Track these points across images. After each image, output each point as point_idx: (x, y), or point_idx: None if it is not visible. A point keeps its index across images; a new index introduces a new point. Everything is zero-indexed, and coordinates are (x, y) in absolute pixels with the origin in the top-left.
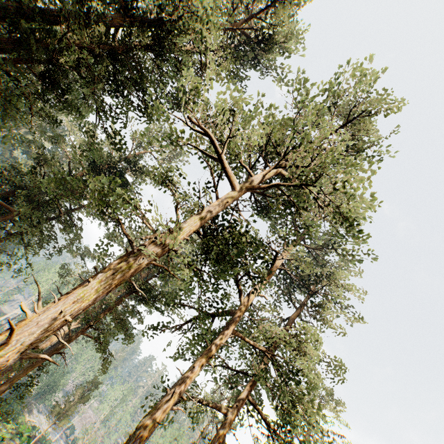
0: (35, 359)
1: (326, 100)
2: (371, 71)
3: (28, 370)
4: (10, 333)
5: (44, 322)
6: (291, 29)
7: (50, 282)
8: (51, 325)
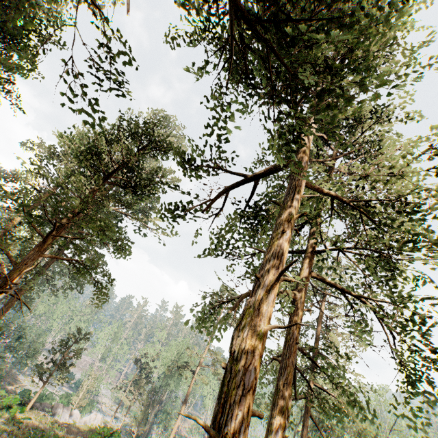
0: None
1: None
2: None
3: None
4: None
5: None
6: None
7: None
8: None
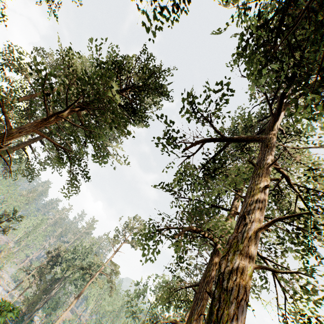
0: None
1: None
2: None
3: None
4: None
5: None
6: None
7: None
8: None
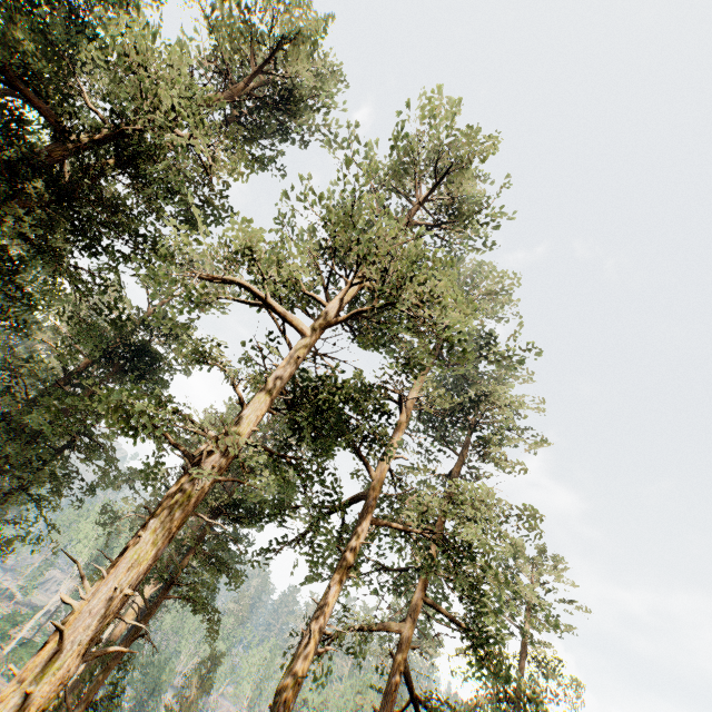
0: (108, 656)
1: (399, 160)
2: (450, 98)
3: (103, 676)
4: (59, 637)
5: (98, 609)
6: (323, 61)
7: (95, 535)
8: (109, 608)
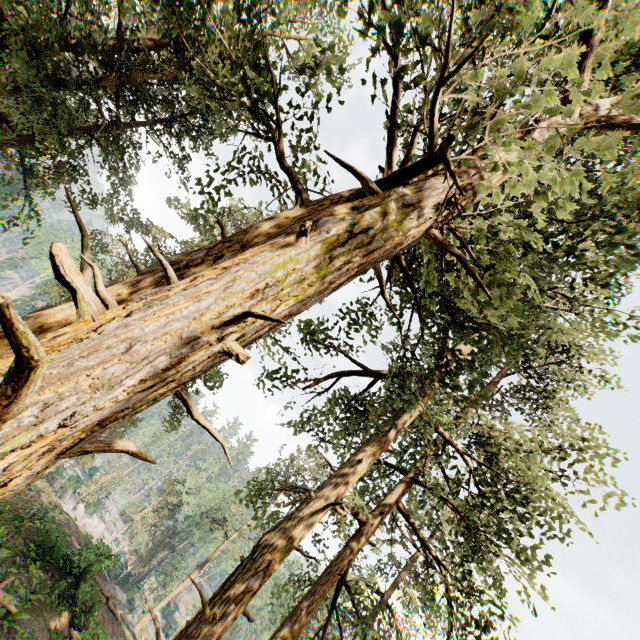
0: None
1: None
2: None
3: None
4: (8, 377)
5: (151, 348)
6: None
7: None
8: (179, 362)
